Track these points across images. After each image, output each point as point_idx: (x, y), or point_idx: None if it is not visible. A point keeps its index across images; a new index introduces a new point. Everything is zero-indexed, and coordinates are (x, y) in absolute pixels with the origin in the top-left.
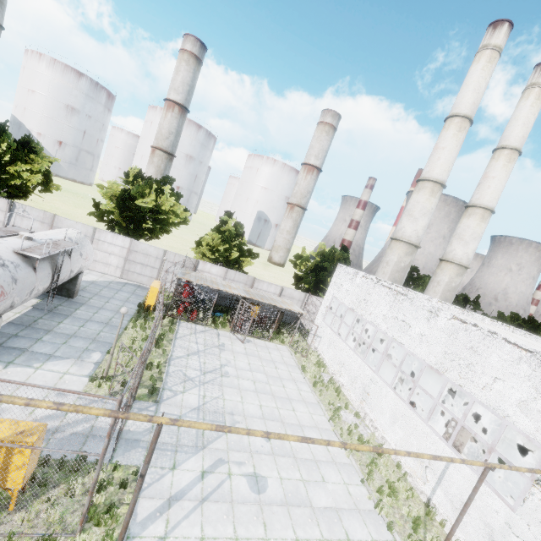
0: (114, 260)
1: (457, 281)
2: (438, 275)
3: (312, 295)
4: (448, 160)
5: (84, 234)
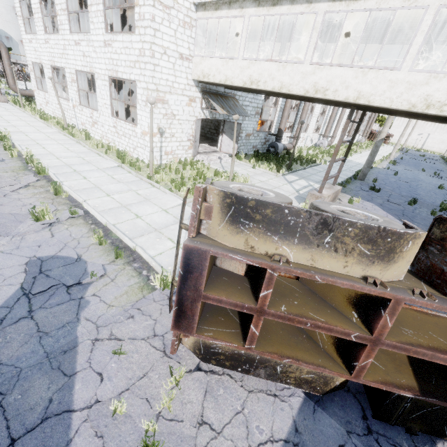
0: None
1: None
2: None
3: None
4: None
5: None
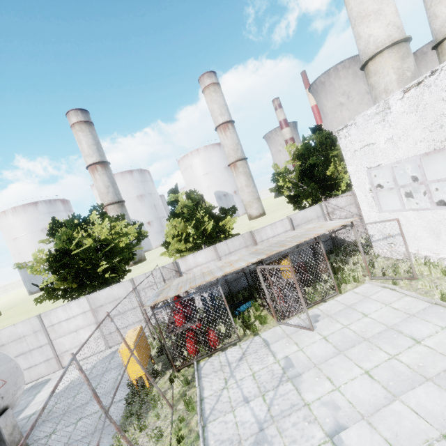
0: (86, 334)
1: None
2: None
3: (327, 200)
4: None
5: (32, 332)
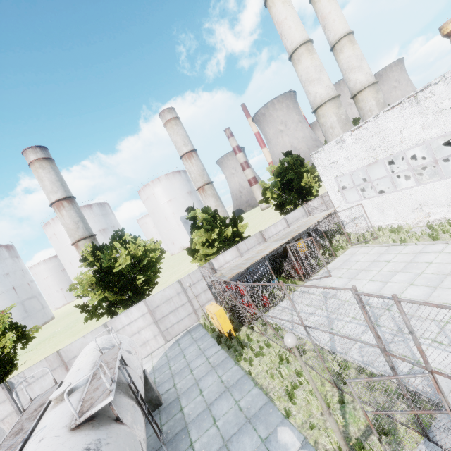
0: (147, 334)
1: (381, 96)
2: (364, 106)
3: (307, 203)
4: (297, 22)
5: None
